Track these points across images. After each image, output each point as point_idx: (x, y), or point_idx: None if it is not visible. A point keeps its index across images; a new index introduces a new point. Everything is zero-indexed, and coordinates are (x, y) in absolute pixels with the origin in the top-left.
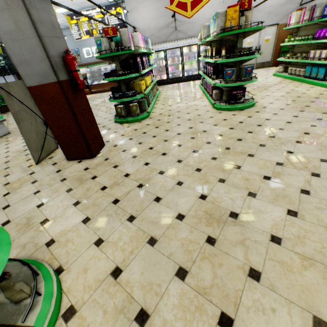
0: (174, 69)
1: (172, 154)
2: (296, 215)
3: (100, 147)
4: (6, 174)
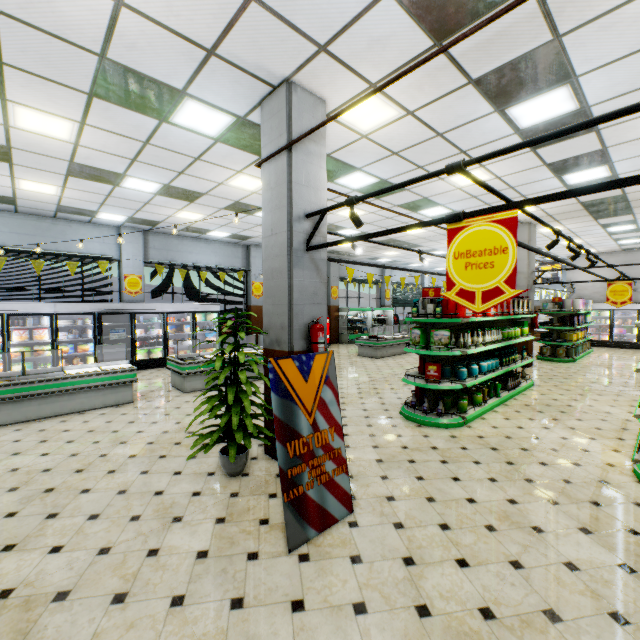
0: (623, 331)
1: (592, 376)
2: None
3: (530, 365)
4: None
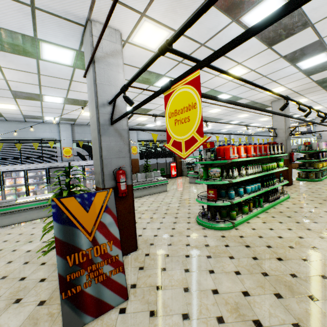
0: None
1: None
2: None
3: (291, 184)
4: None
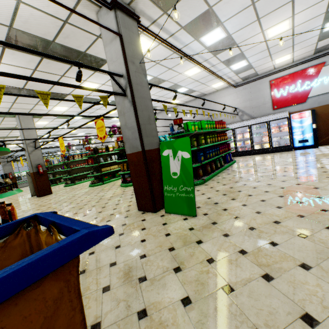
0: None
1: None
2: None
3: None
4: None
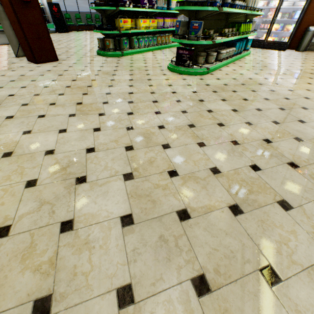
0: None
1: (63, 76)
2: (7, 118)
3: (50, 60)
4: (1, 57)
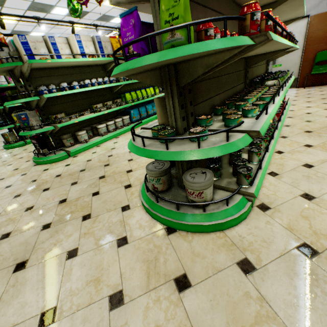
0: None
1: None
2: None
3: None
4: None
